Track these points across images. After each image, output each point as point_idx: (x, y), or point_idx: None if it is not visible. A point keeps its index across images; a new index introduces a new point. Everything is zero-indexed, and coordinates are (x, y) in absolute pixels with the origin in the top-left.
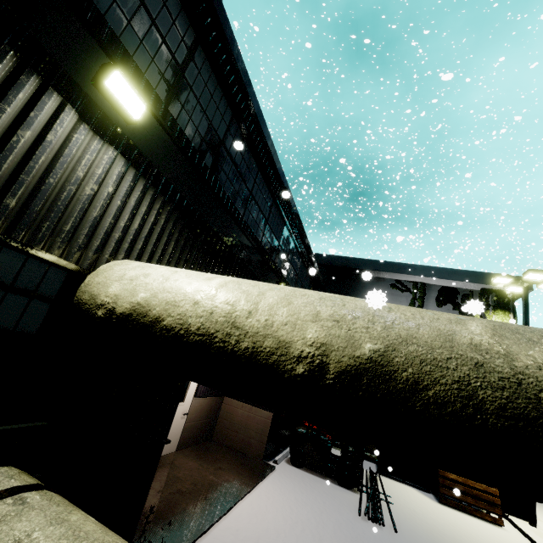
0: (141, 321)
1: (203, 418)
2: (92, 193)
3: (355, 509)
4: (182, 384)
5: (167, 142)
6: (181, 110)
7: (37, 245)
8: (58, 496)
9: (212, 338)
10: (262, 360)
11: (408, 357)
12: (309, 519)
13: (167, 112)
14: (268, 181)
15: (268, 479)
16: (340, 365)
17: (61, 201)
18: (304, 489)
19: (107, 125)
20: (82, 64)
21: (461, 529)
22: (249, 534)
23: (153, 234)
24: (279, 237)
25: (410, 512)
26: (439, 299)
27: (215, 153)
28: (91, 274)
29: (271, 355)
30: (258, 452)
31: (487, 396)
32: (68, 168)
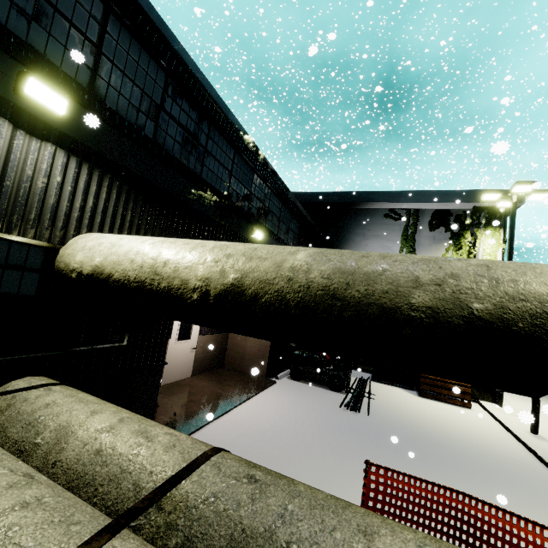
0: (100, 278)
1: (211, 351)
2: (44, 185)
3: (339, 404)
4: (169, 322)
5: (100, 125)
6: (108, 88)
7: (14, 233)
8: (73, 388)
9: (144, 283)
10: (174, 293)
11: (253, 280)
12: (296, 412)
13: (92, 96)
14: (223, 133)
15: (268, 390)
16: (216, 290)
17: (21, 197)
18: (298, 394)
19: (39, 126)
20: (1, 79)
21: (430, 411)
22: (244, 422)
23: (109, 208)
24: (249, 185)
25: (388, 404)
26: (431, 224)
27: (155, 120)
28: (63, 248)
29: (178, 290)
30: (261, 372)
31: (291, 298)
32: (18, 170)
